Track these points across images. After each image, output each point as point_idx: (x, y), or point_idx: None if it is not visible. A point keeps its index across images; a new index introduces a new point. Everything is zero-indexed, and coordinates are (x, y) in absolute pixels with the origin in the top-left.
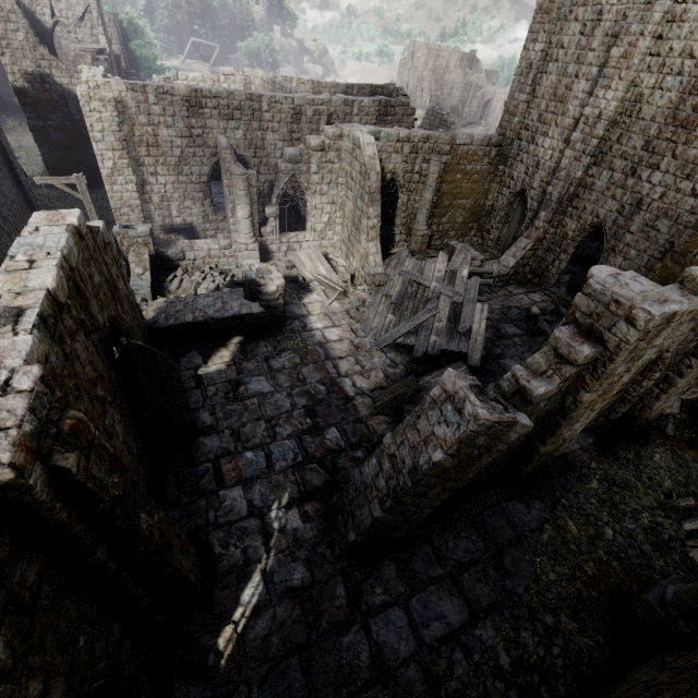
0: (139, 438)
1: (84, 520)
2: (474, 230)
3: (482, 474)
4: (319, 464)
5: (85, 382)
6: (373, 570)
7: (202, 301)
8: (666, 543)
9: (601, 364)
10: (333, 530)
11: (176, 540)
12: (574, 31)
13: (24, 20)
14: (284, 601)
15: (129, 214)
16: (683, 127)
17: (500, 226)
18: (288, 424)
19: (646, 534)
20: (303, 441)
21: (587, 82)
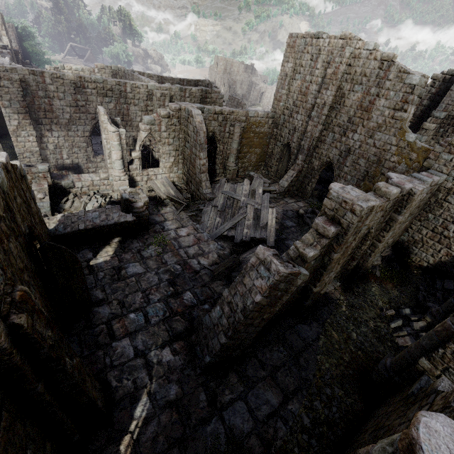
0: (51, 311)
1: (29, 363)
2: (263, 166)
3: (282, 310)
4: (180, 316)
5: (17, 270)
6: (222, 380)
7: (91, 215)
8: (383, 336)
9: (341, 237)
10: (194, 358)
11: (87, 377)
12: (307, 58)
13: None
14: (165, 411)
15: (30, 157)
16: (365, 111)
17: (277, 163)
18: (157, 292)
19: (373, 333)
20: (169, 302)
21: (316, 85)
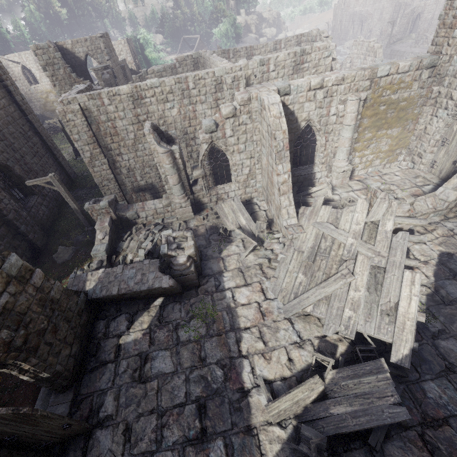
0: None
1: None
2: (403, 155)
3: None
4: None
5: None
6: None
7: (127, 272)
8: None
9: None
10: None
11: None
12: None
13: (61, 61)
14: None
15: (108, 185)
16: None
17: (434, 149)
18: (176, 426)
19: None
20: (185, 456)
21: None
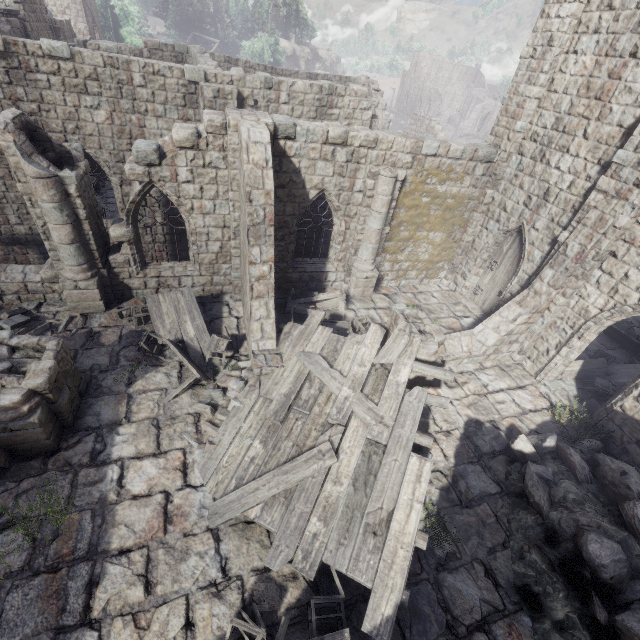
0: None
1: None
2: (446, 271)
3: None
4: None
5: None
6: None
7: None
8: None
9: None
10: None
11: None
12: None
13: None
14: None
15: None
16: None
17: (480, 271)
18: None
19: None
20: None
21: None
